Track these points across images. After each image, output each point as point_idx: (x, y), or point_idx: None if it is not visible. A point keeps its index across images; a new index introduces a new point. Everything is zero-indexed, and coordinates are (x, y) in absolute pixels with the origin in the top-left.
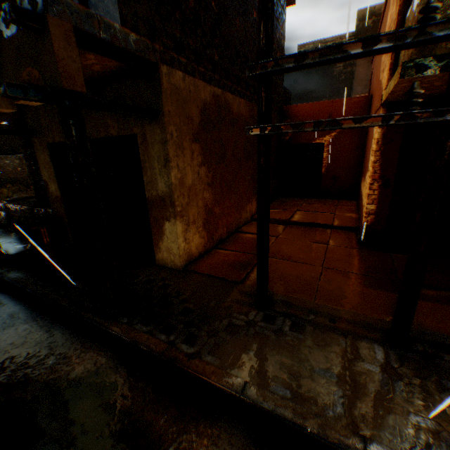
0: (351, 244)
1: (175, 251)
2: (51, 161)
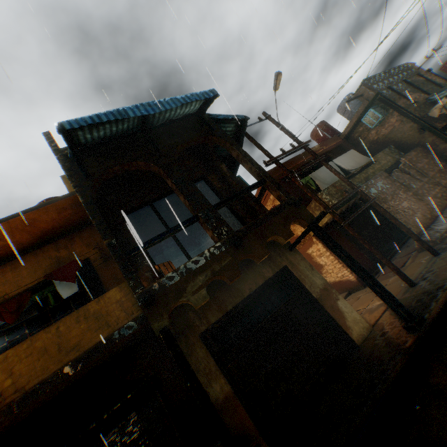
0: (364, 289)
1: (358, 317)
2: (207, 352)
